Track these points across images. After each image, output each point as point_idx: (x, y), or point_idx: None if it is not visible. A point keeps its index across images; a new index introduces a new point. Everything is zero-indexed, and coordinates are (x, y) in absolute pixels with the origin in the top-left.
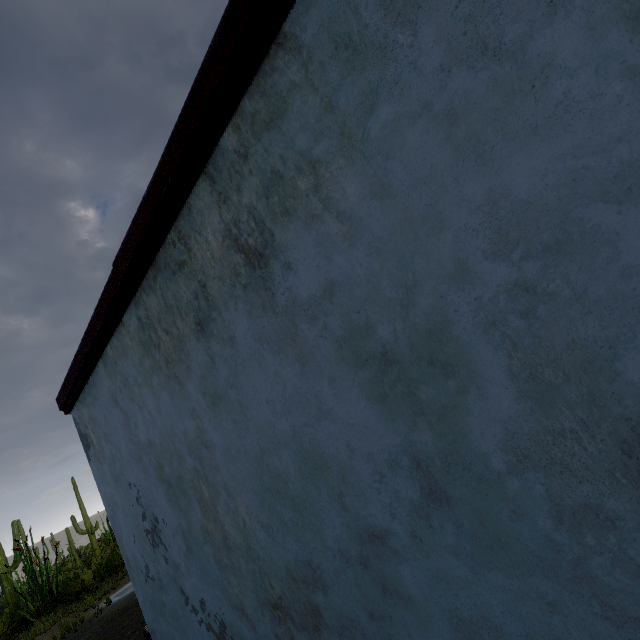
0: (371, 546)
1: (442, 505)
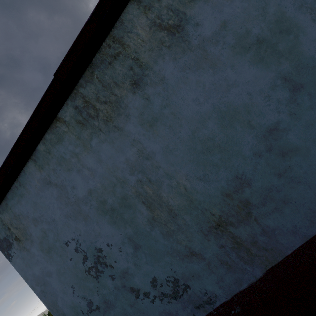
0: (271, 137)
1: (300, 90)
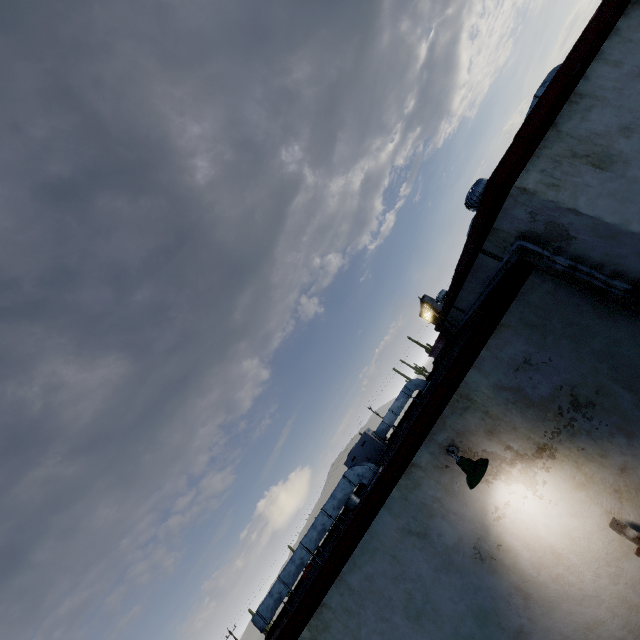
0: None
1: None
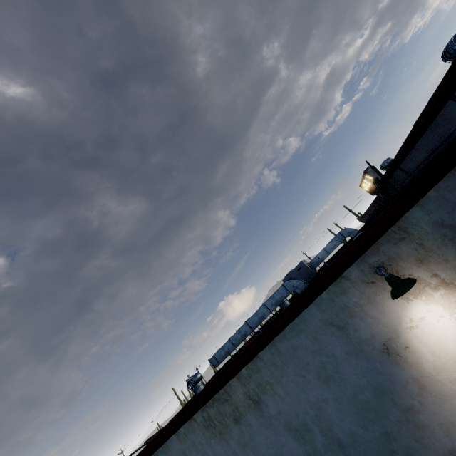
0: None
1: None
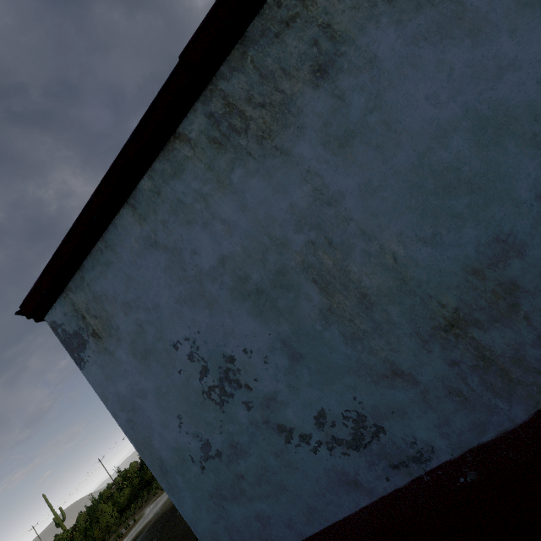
0: None
1: None
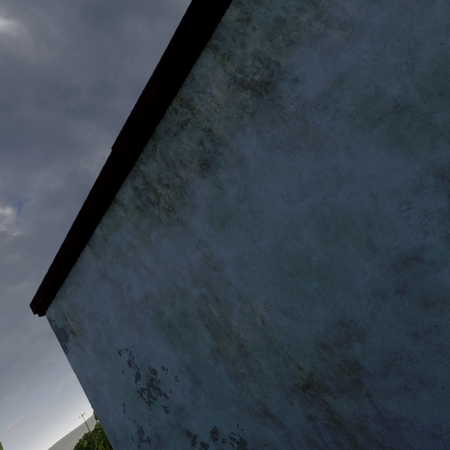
0: (406, 270)
1: None
